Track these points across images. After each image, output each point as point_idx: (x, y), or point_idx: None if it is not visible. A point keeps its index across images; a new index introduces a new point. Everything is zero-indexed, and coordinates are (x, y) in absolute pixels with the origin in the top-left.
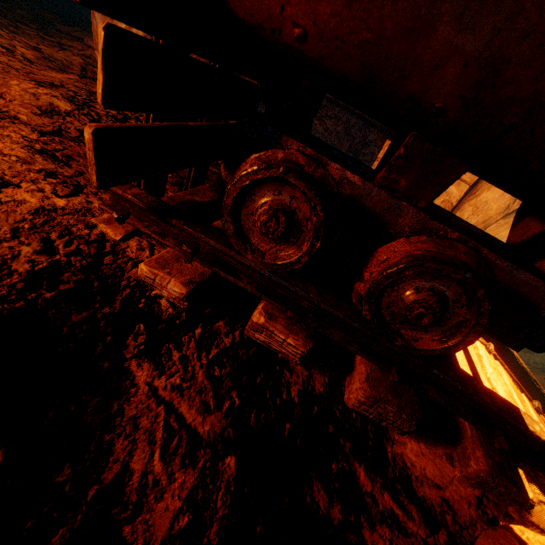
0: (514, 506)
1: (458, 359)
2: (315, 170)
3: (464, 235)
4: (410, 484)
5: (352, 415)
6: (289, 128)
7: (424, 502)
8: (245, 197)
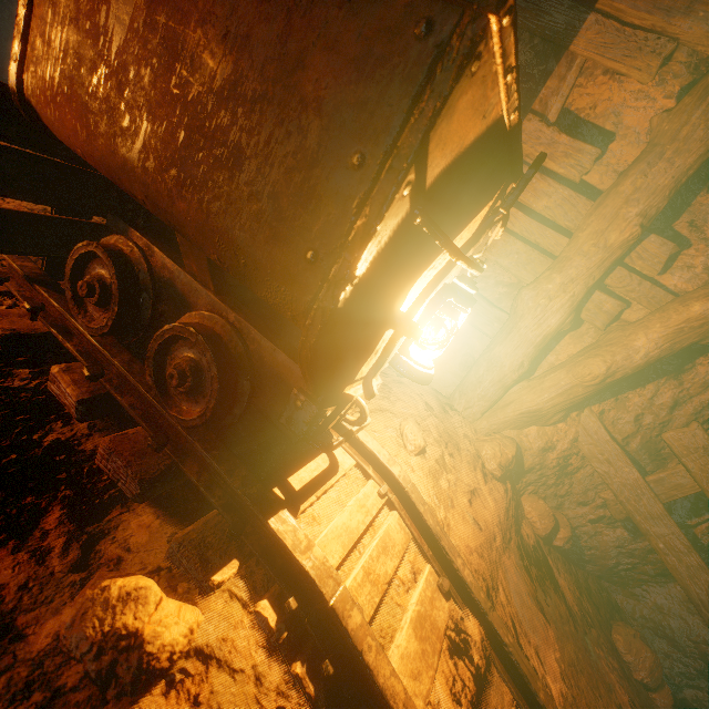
0: (197, 587)
1: (296, 474)
2: (132, 252)
3: (245, 318)
4: (104, 542)
5: (104, 477)
6: (142, 225)
7: (101, 558)
8: (86, 271)
